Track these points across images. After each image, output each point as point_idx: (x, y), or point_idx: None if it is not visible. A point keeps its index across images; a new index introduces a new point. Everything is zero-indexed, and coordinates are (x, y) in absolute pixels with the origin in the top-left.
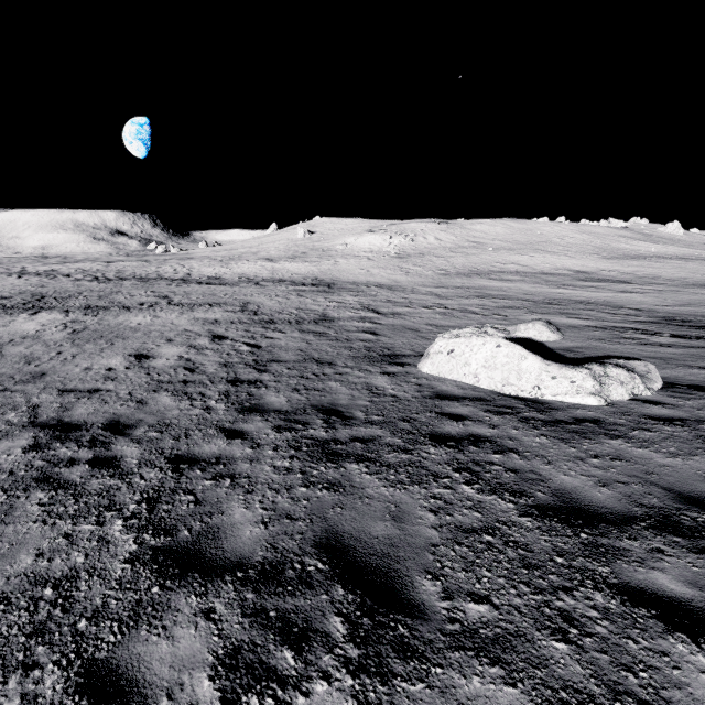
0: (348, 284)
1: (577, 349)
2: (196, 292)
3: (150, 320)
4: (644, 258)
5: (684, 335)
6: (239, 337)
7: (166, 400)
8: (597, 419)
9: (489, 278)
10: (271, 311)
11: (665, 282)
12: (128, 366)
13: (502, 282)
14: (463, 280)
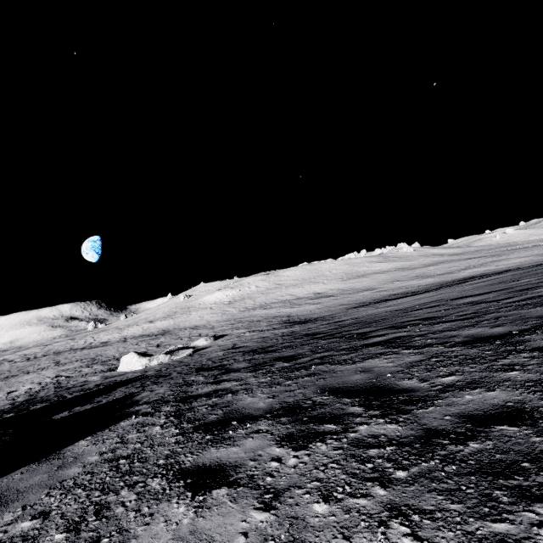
0: (177, 330)
1: (202, 347)
2: (80, 355)
3: (34, 376)
4: (364, 276)
5: (266, 329)
6: (67, 374)
7: (3, 402)
8: (129, 373)
9: (264, 308)
10: (105, 357)
11: (350, 292)
12: (1, 396)
13: (266, 310)
14: (247, 313)
